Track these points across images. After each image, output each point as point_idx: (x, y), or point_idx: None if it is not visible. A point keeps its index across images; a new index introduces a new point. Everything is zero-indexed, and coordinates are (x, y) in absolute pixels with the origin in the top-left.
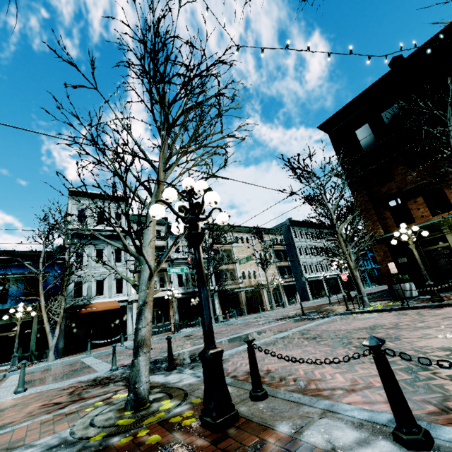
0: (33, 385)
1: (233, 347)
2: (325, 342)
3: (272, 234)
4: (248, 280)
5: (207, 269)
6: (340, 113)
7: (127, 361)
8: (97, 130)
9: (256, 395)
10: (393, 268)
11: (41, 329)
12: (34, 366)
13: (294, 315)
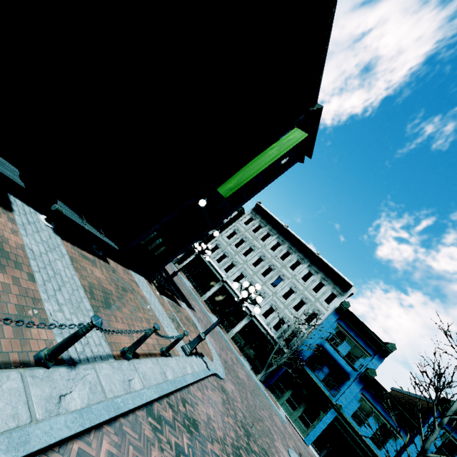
0: None
1: None
2: None
3: None
4: None
5: None
6: None
7: None
8: None
9: None
10: None
11: None
12: None
13: None
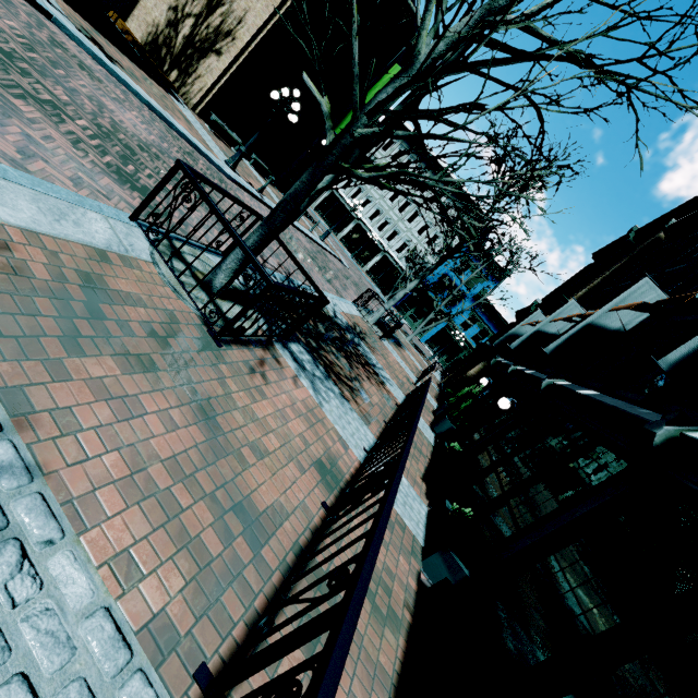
0: None
1: None
2: None
3: None
4: None
5: None
6: None
7: None
8: None
9: None
10: None
11: None
12: None
13: None
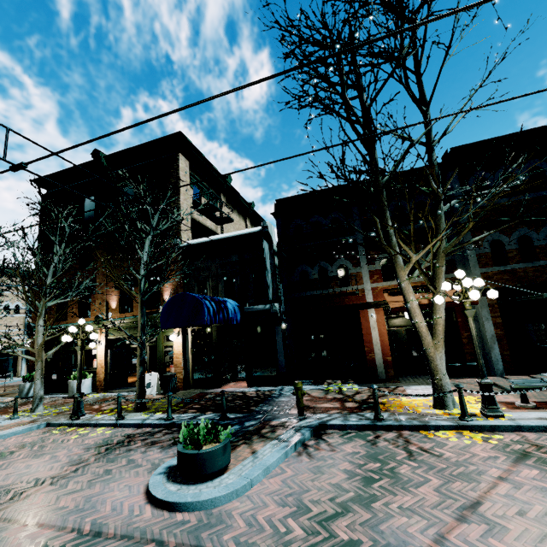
0: None
1: None
2: None
3: None
4: None
5: None
6: (54, 177)
7: None
8: None
9: None
10: None
11: None
12: None
13: None
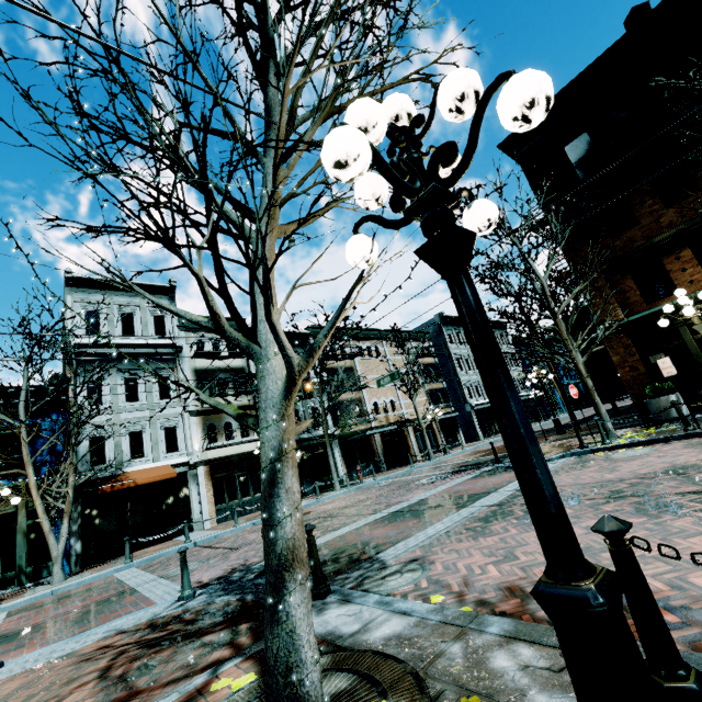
0: (21, 646)
1: (412, 529)
2: (610, 506)
3: (415, 339)
4: (384, 414)
5: (321, 400)
6: None
7: (207, 573)
8: (114, 27)
9: (684, 688)
10: (668, 368)
11: (34, 526)
12: (25, 597)
13: (477, 464)
